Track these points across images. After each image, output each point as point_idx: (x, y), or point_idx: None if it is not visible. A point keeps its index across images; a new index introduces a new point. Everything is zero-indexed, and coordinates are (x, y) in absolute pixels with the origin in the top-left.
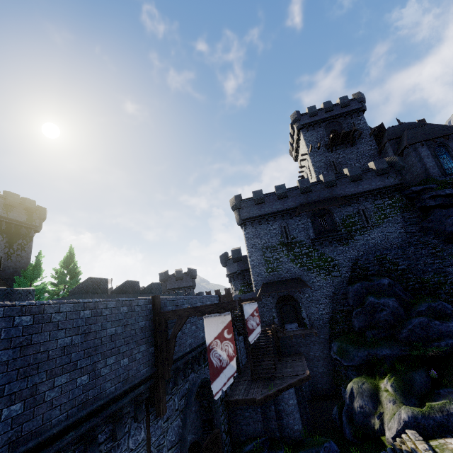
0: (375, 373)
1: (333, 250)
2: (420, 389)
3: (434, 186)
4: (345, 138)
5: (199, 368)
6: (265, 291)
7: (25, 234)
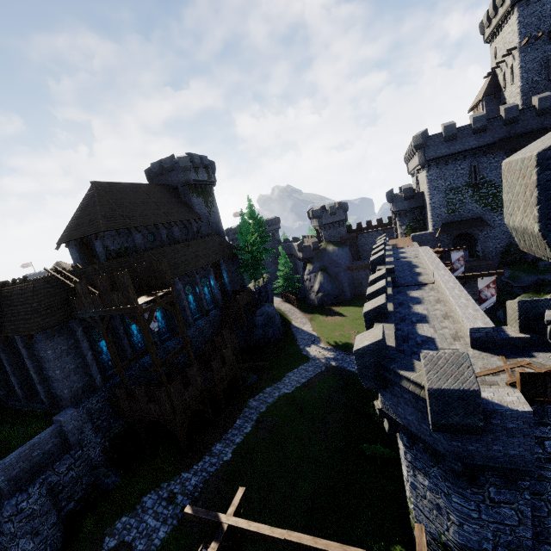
0: (541, 291)
1: None
2: None
3: None
4: None
5: None
6: (444, 231)
7: (210, 191)
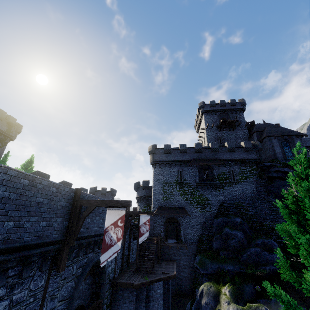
0: (220, 281)
1: (209, 193)
2: (248, 297)
3: (278, 165)
4: (230, 124)
5: (99, 251)
6: (158, 212)
7: (2, 140)
